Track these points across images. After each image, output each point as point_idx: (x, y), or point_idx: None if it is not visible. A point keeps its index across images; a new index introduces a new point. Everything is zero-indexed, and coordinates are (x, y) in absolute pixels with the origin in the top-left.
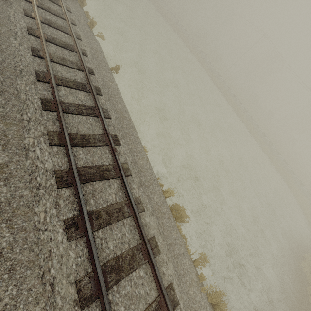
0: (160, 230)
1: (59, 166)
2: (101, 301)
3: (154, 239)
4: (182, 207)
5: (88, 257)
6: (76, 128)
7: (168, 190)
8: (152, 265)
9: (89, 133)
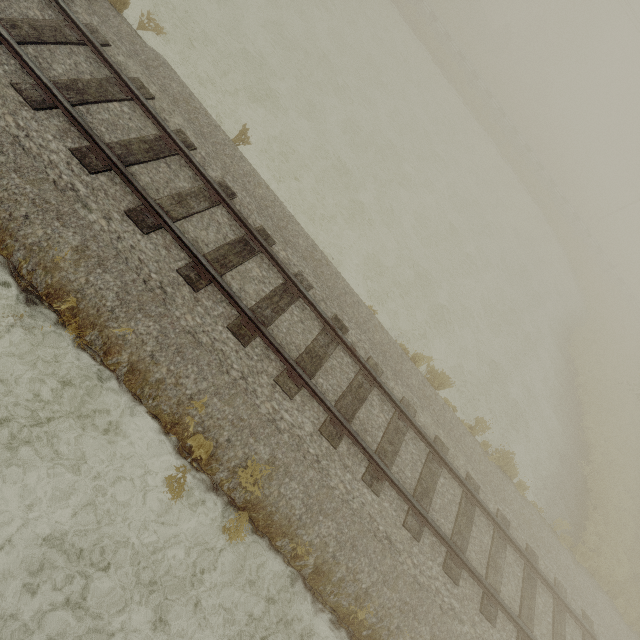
0: (436, 422)
1: (318, 421)
2: (428, 527)
3: (438, 438)
4: (442, 372)
5: (399, 499)
6: (293, 345)
7: (420, 357)
8: (448, 468)
9: (311, 343)
